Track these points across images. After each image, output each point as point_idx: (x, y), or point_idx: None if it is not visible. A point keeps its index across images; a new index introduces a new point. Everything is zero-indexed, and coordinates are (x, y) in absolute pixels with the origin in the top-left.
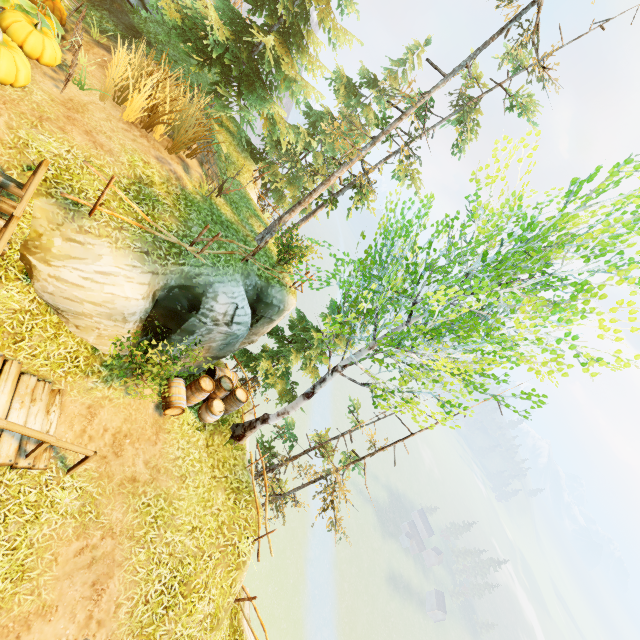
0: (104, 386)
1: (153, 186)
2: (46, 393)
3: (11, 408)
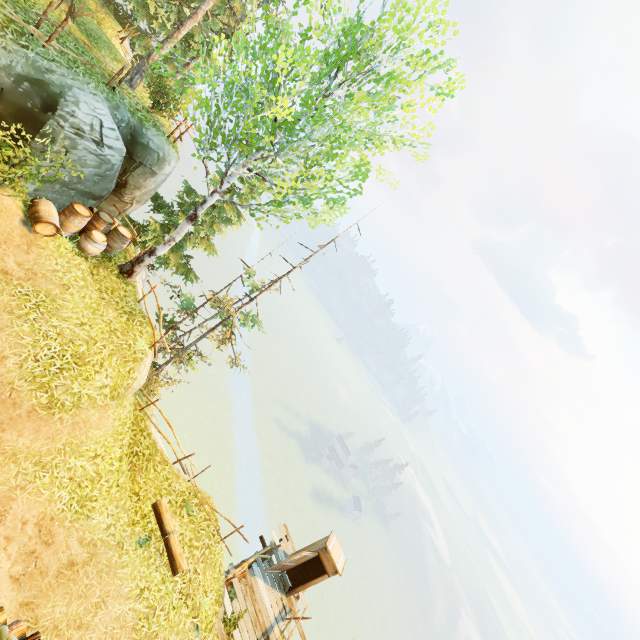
0: None
1: None
2: None
3: None
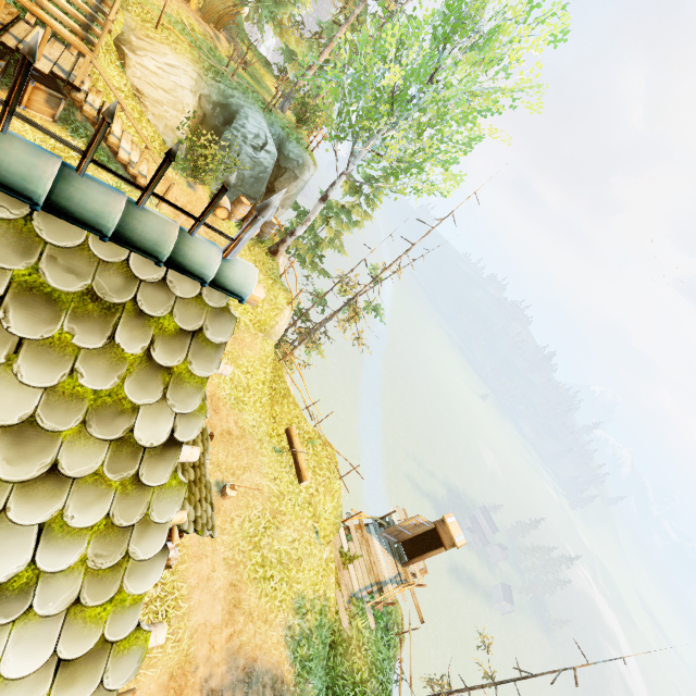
0: (173, 171)
1: (194, 33)
2: (139, 151)
3: (122, 141)
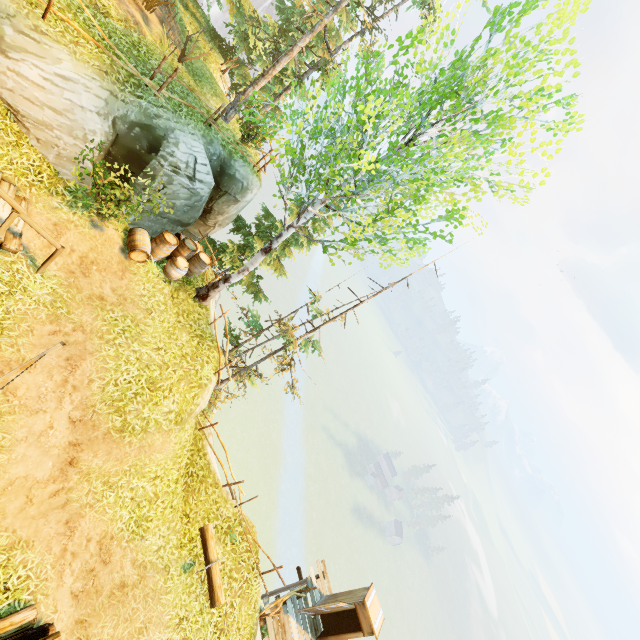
0: (69, 210)
1: (110, 19)
2: (12, 193)
3: None
